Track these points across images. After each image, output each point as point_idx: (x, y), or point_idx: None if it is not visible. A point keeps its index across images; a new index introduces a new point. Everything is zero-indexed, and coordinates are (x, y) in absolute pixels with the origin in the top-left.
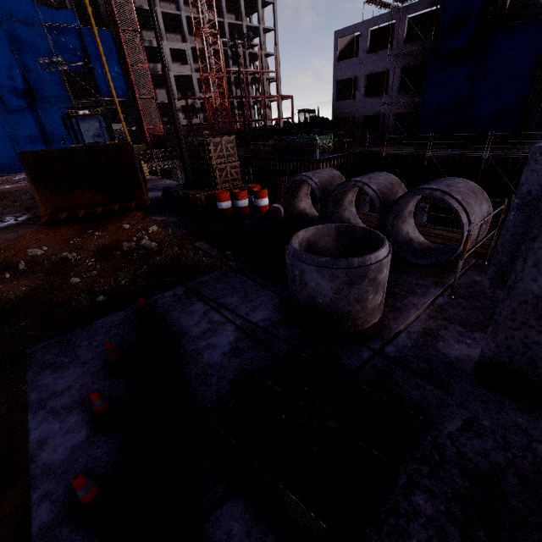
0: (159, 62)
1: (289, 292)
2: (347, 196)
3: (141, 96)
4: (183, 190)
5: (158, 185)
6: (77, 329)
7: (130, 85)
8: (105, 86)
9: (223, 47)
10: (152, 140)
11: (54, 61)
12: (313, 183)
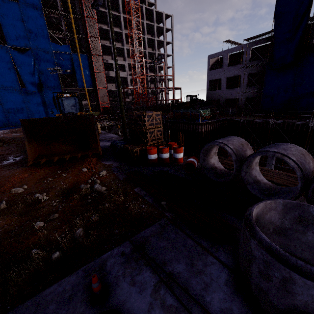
0: (110, 70)
1: (249, 279)
2: (255, 159)
3: (99, 87)
4: (124, 145)
5: (106, 137)
6: (26, 302)
7: (94, 81)
8: (81, 82)
9: (145, 63)
10: (103, 109)
11: (55, 69)
12: (229, 149)
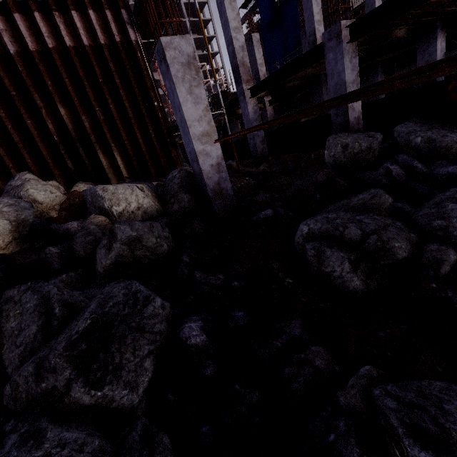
0: None
1: None
2: None
3: None
4: None
5: None
6: None
7: None
8: None
9: None
10: None
11: None
12: None
